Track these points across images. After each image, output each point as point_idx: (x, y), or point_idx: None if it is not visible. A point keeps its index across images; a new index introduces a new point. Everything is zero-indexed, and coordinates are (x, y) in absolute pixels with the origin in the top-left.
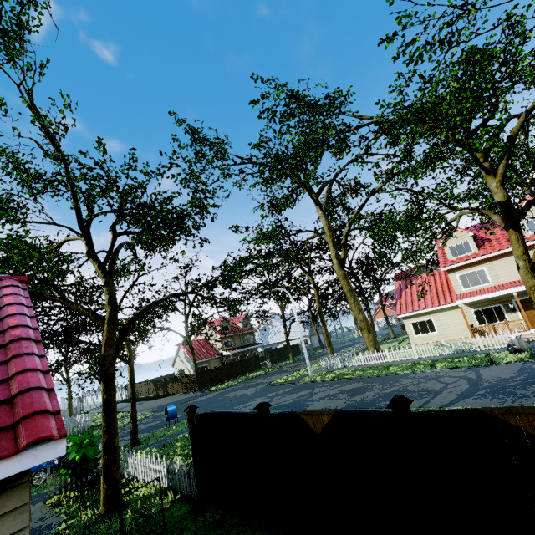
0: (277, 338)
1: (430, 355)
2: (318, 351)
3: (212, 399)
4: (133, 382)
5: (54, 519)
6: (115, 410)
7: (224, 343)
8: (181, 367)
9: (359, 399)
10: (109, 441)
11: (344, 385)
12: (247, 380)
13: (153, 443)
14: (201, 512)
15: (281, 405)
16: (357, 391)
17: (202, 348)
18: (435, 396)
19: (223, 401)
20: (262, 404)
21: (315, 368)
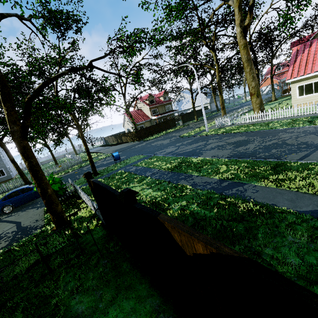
0: (187, 106)
1: (309, 113)
2: (215, 113)
3: (144, 147)
4: (84, 141)
5: (41, 222)
6: (40, 172)
7: (152, 112)
8: (128, 127)
9: (242, 150)
10: (42, 192)
11: (231, 138)
12: (166, 134)
13: (105, 174)
14: (109, 239)
15: (183, 153)
16: (241, 143)
17: (138, 115)
18: (316, 150)
19: (149, 148)
20: (123, 193)
21: (211, 125)
